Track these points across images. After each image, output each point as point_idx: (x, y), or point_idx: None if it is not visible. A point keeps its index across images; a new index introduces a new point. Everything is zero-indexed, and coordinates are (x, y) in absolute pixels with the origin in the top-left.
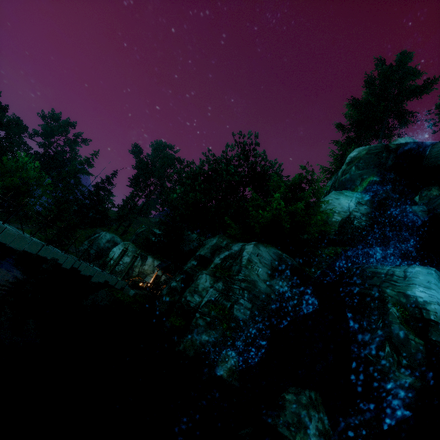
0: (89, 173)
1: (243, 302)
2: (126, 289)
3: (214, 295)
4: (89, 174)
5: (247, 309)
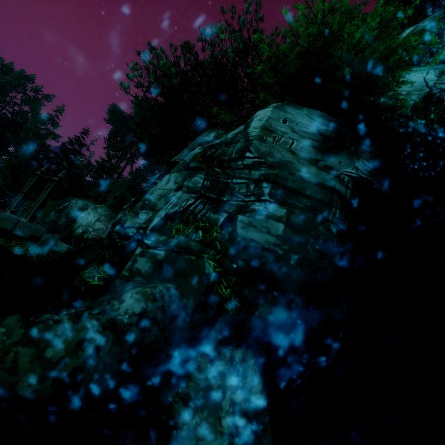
0: (54, 134)
1: (260, 207)
2: (46, 240)
3: (182, 204)
4: (55, 136)
5: (275, 219)
